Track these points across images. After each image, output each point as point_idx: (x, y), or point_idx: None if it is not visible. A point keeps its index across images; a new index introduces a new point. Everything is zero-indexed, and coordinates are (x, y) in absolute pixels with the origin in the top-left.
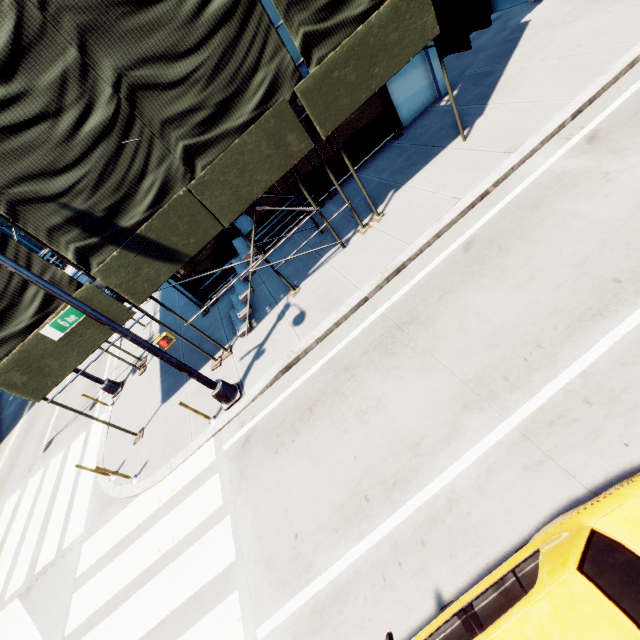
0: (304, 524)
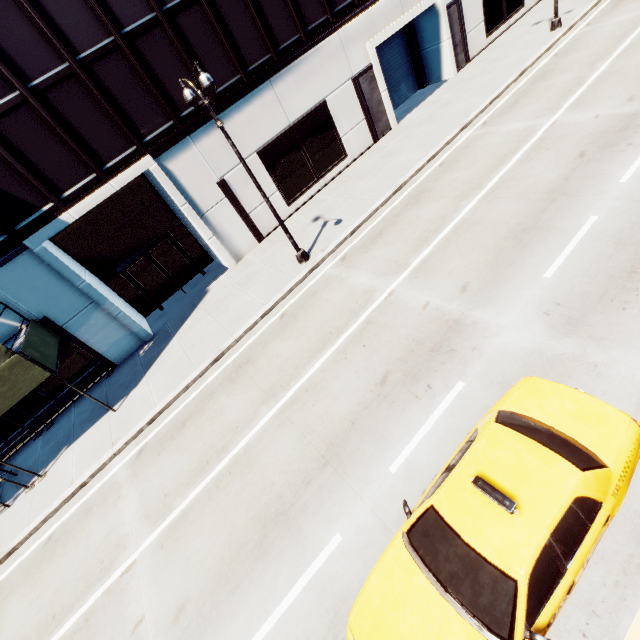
0: None
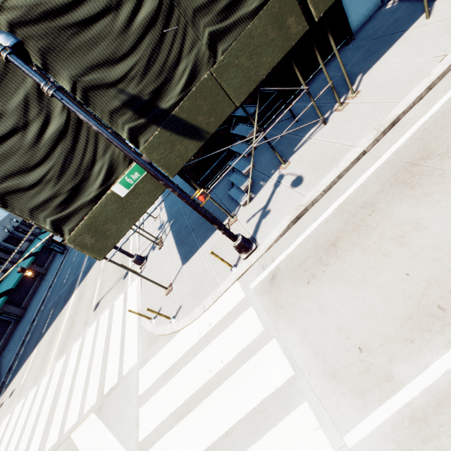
0: (366, 338)
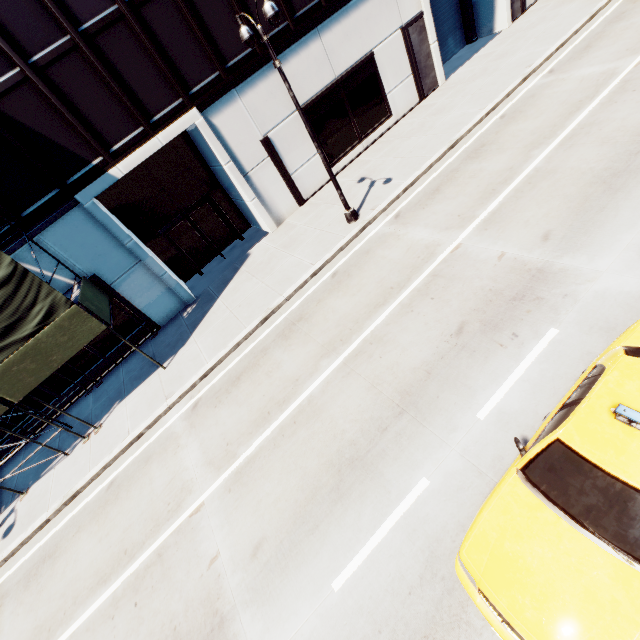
0: None
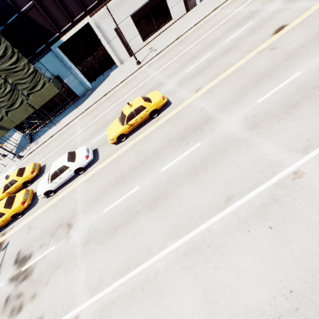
0: None
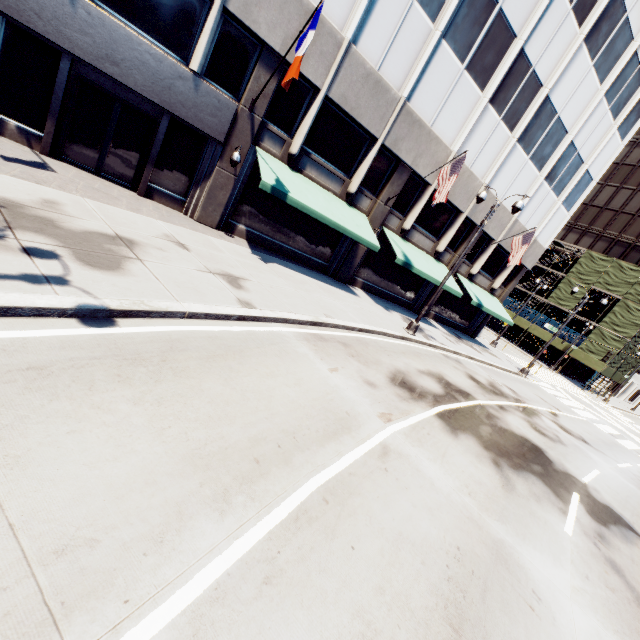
0: None
